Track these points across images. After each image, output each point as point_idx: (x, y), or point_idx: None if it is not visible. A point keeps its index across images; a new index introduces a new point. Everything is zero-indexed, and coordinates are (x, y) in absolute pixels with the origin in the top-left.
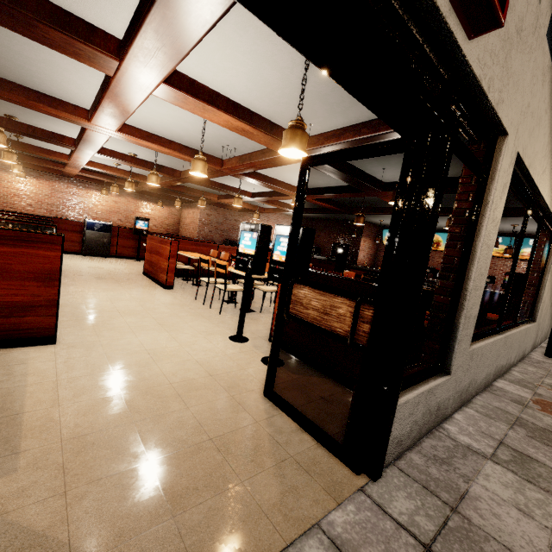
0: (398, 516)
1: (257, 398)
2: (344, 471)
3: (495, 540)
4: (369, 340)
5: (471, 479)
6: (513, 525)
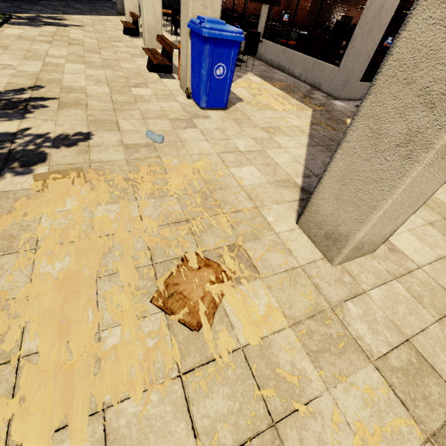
0: None
1: None
2: None
3: None
4: None
5: None
6: None
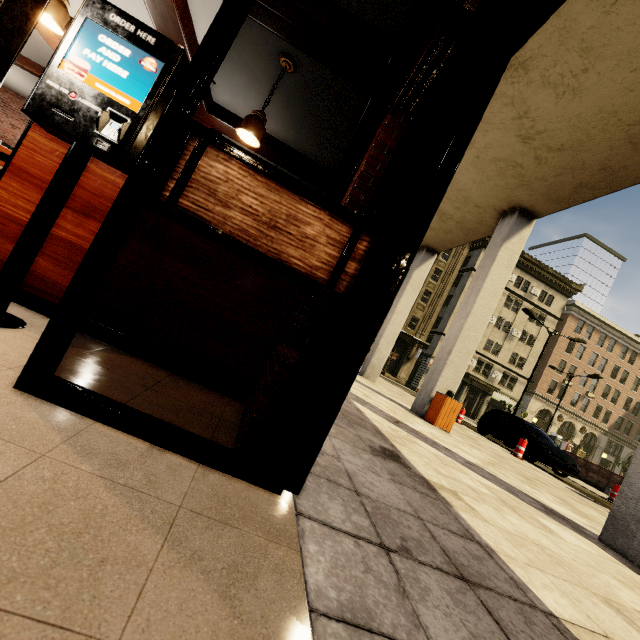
0: (345, 526)
1: (1, 397)
2: (264, 496)
3: (391, 507)
4: (354, 286)
5: (338, 457)
6: (383, 487)
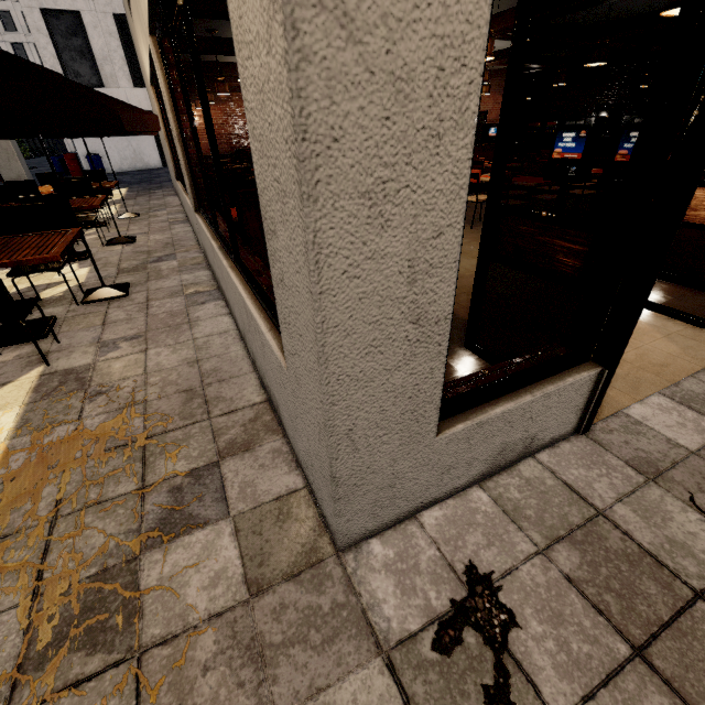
0: None
1: None
2: None
3: None
4: None
5: None
6: None
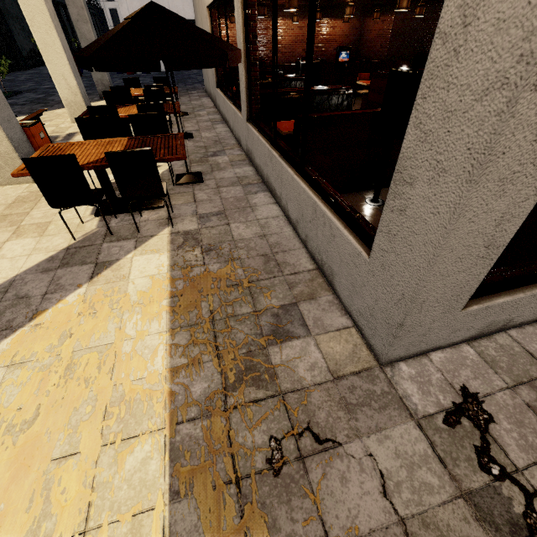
0: None
1: None
2: None
3: None
4: None
5: None
6: None
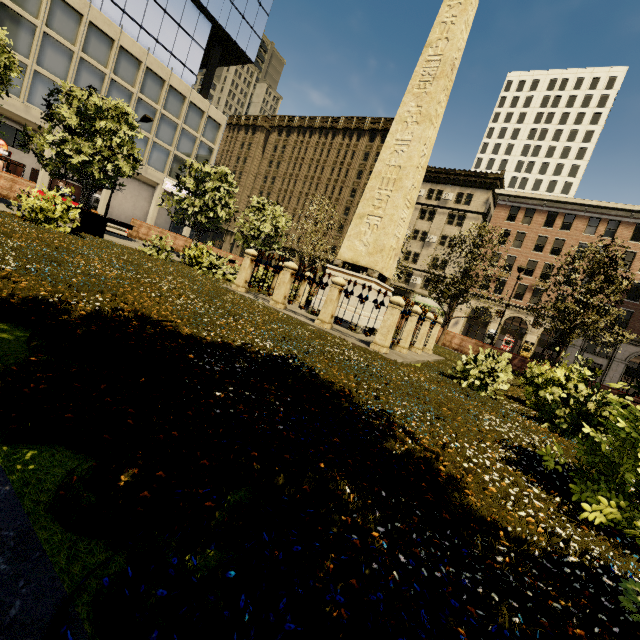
0: None
1: None
2: None
3: None
4: None
5: None
6: None
